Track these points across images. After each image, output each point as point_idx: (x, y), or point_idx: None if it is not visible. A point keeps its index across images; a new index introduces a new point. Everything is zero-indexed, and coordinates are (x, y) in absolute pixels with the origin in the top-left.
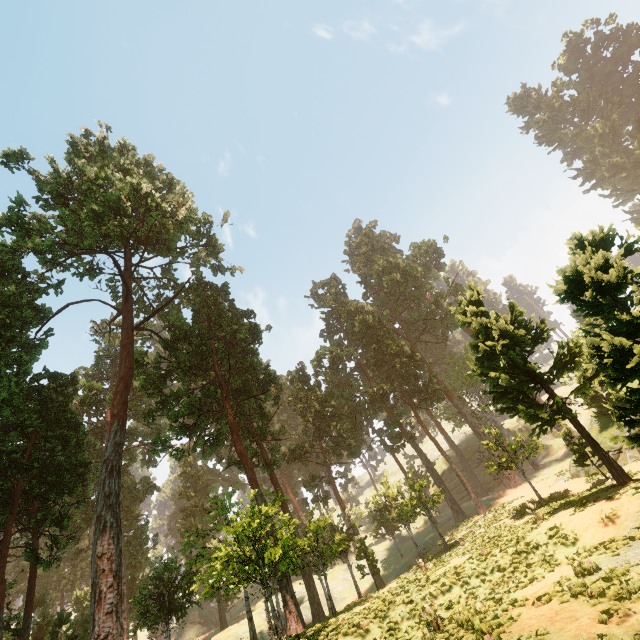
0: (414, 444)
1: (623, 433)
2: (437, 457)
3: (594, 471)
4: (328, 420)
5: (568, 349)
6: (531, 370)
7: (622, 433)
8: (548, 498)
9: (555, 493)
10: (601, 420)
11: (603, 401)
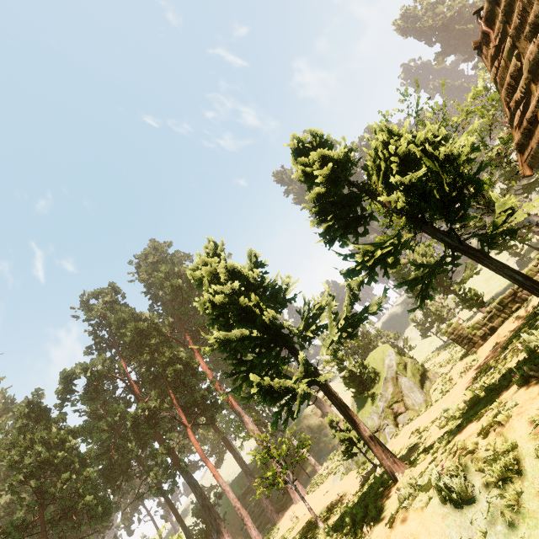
0: (188, 476)
1: (378, 408)
2: (232, 482)
3: (363, 459)
4: (64, 471)
5: (314, 303)
6: (270, 322)
7: (377, 408)
8: (326, 512)
9: (332, 501)
10: (360, 400)
11: (358, 380)
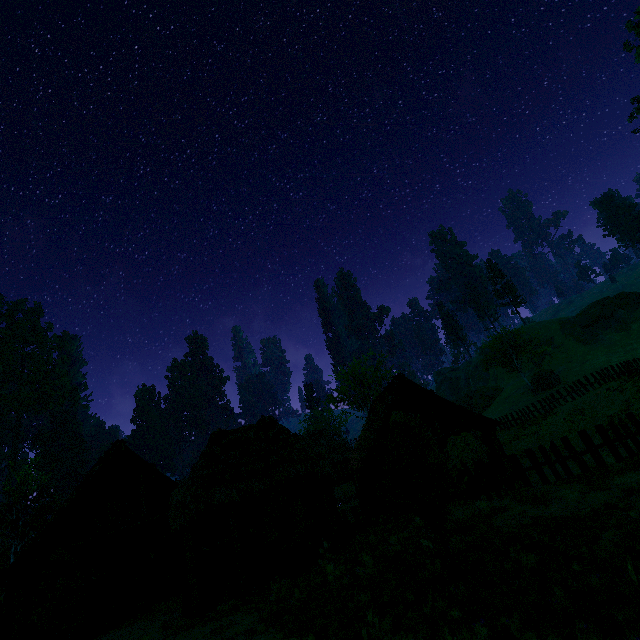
0: None
1: None
2: None
3: None
4: None
5: None
6: None
7: None
8: None
9: None
10: None
11: None
